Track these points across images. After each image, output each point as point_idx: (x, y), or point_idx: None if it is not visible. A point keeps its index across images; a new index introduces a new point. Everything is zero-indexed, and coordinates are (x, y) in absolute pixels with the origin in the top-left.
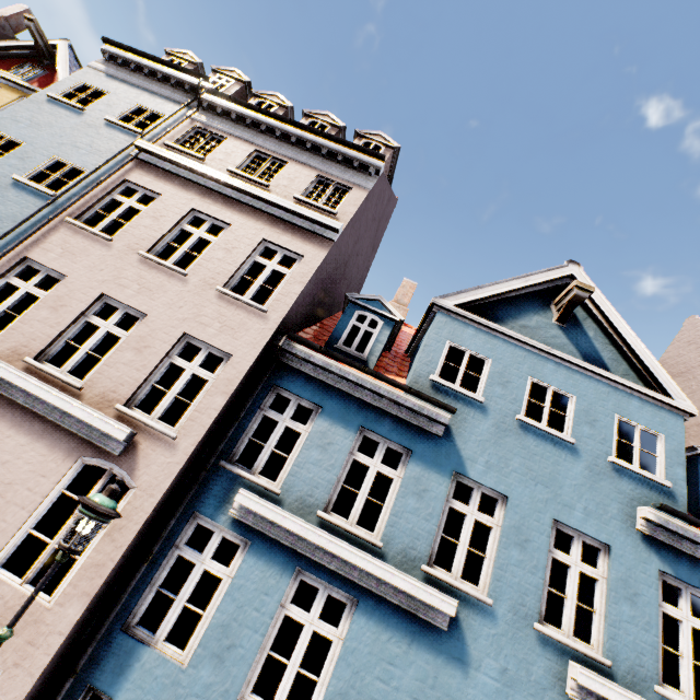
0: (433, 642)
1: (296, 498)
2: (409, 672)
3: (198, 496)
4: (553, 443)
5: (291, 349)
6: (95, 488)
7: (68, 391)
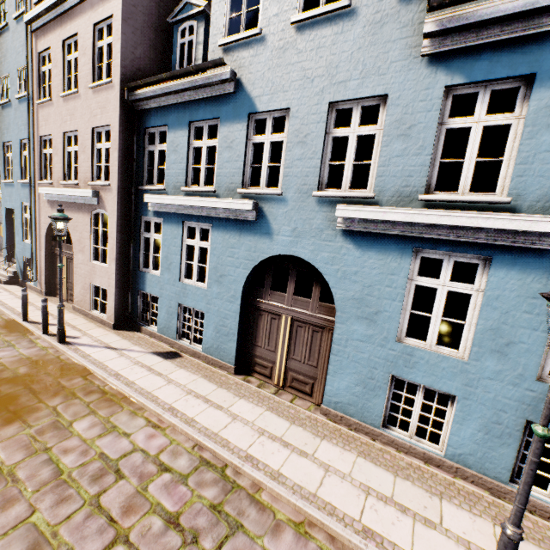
0: (252, 230)
1: (172, 187)
2: (242, 249)
3: (139, 209)
4: (330, 22)
5: (136, 97)
6: (100, 222)
7: (76, 188)
